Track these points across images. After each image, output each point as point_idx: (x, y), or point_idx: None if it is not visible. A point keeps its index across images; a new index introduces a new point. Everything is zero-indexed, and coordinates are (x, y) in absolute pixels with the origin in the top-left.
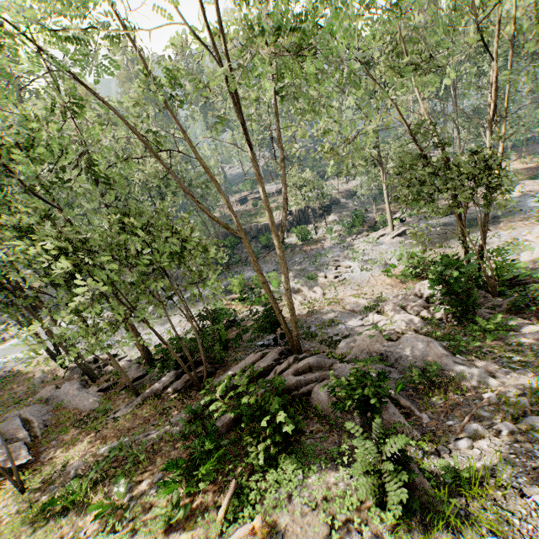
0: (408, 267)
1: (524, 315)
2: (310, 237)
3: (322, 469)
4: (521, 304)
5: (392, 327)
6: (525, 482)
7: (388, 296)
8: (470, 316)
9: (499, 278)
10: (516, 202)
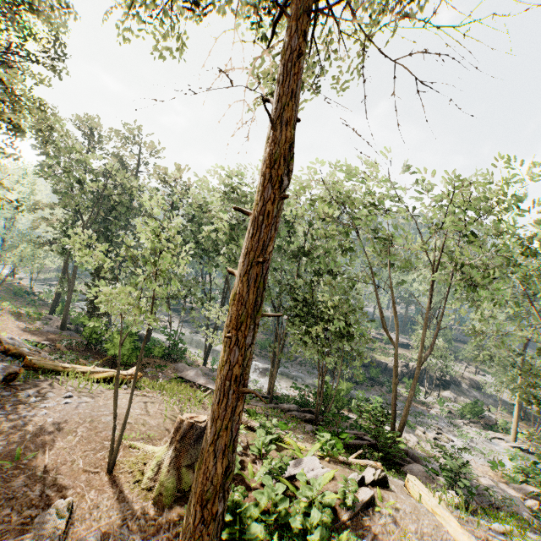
0: (517, 470)
1: None
2: (417, 397)
3: None
4: None
5: None
6: None
7: None
8: None
9: None
10: None
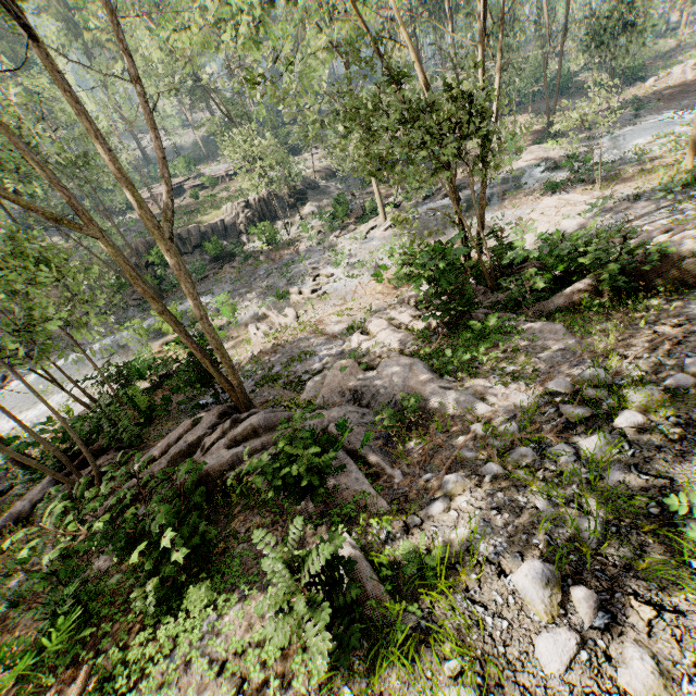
0: (400, 266)
1: (522, 310)
2: (280, 239)
3: (249, 594)
4: (519, 297)
5: (377, 349)
6: (505, 551)
7: (379, 308)
8: (464, 321)
9: (499, 267)
10: (522, 174)
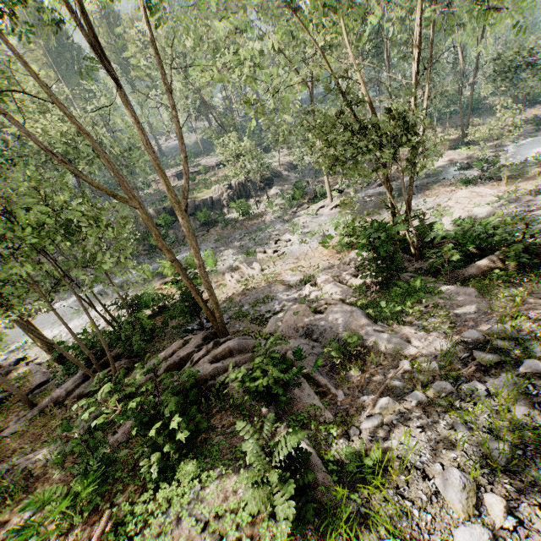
0: (342, 237)
1: (441, 276)
2: (251, 212)
3: (225, 473)
4: (439, 265)
5: (324, 298)
6: (429, 461)
7: (325, 267)
8: (394, 281)
9: (422, 241)
10: (441, 171)
